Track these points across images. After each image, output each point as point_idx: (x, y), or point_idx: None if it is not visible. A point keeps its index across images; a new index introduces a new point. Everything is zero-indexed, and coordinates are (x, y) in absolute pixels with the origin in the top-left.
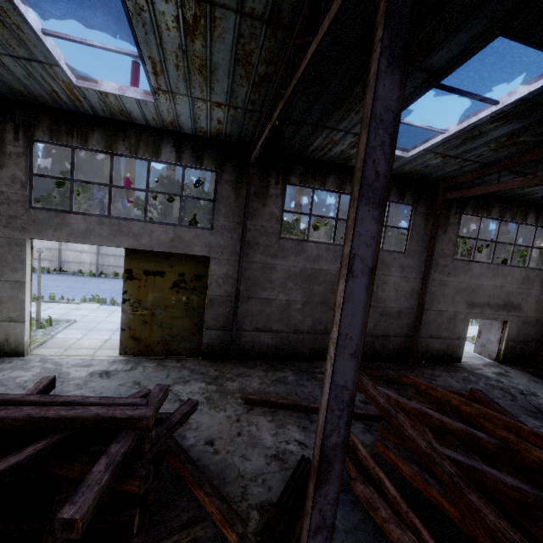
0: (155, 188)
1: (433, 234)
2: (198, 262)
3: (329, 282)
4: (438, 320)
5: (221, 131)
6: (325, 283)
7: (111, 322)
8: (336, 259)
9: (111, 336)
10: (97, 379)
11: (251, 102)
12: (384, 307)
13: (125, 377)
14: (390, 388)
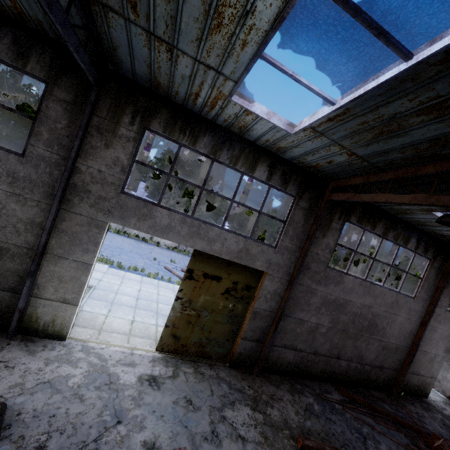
0: (161, 159)
1: (439, 287)
2: (253, 274)
3: (353, 313)
4: (422, 359)
5: (320, 166)
6: (350, 314)
7: (127, 294)
8: (364, 294)
9: (134, 316)
10: (149, 390)
11: (389, 163)
12: (387, 342)
13: (174, 388)
14: (401, 433)
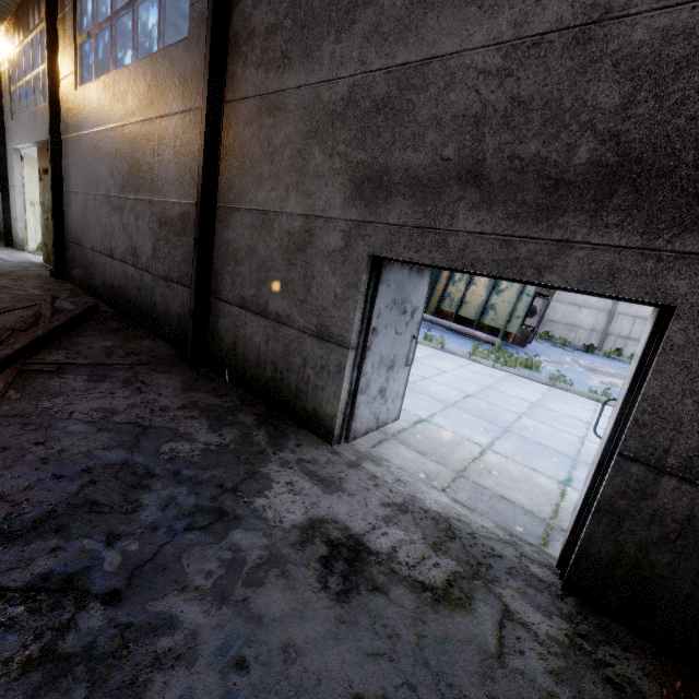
0: None
1: None
2: None
3: (109, 155)
4: (258, 247)
5: None
6: (106, 158)
7: None
8: (111, 103)
9: None
10: None
11: None
12: (163, 203)
13: None
14: None
